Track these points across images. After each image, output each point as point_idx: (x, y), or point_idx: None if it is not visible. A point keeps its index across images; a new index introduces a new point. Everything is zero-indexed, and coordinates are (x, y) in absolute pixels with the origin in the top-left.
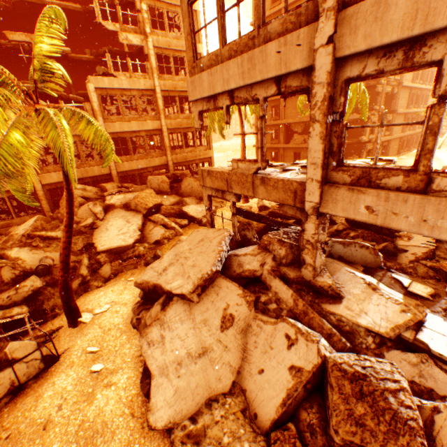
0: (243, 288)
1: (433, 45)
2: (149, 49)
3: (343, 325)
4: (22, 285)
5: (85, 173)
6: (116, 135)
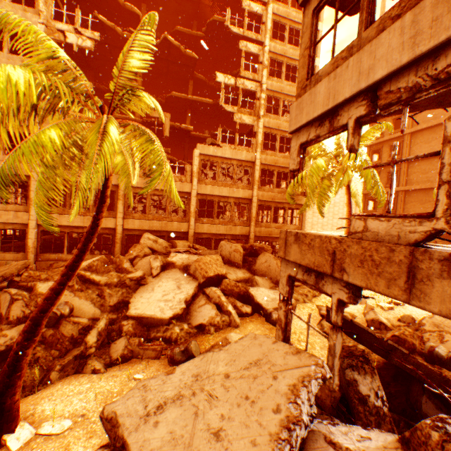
0: None
1: None
2: (259, 127)
3: None
4: (3, 332)
5: (164, 226)
6: (205, 197)
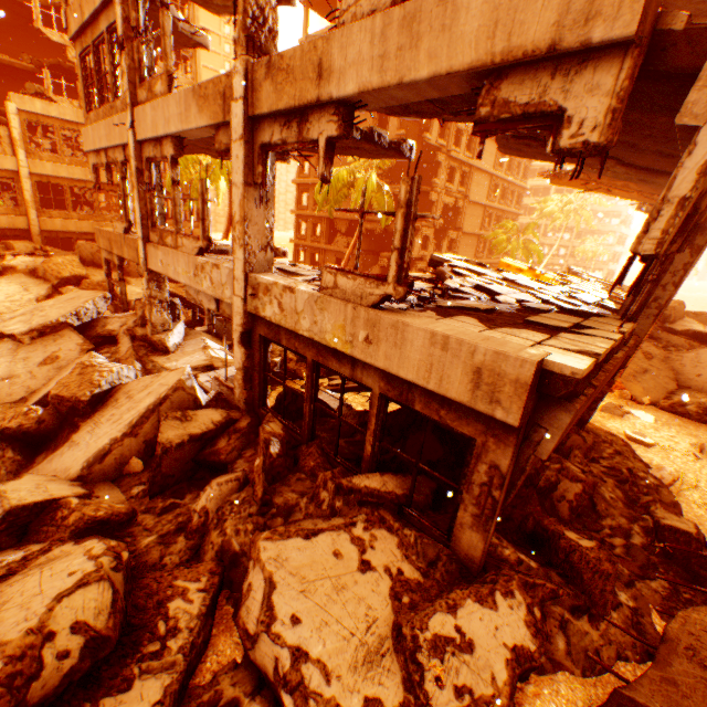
0: (87, 340)
1: (165, 147)
2: None
3: (155, 369)
4: None
5: None
6: (46, 179)
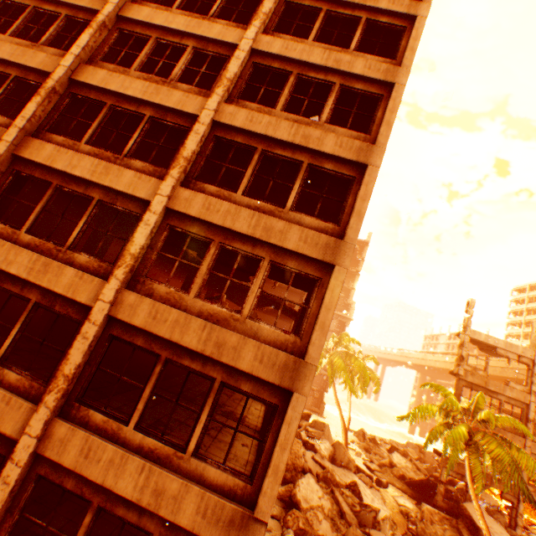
0: None
1: None
2: None
3: None
4: None
5: None
6: None
